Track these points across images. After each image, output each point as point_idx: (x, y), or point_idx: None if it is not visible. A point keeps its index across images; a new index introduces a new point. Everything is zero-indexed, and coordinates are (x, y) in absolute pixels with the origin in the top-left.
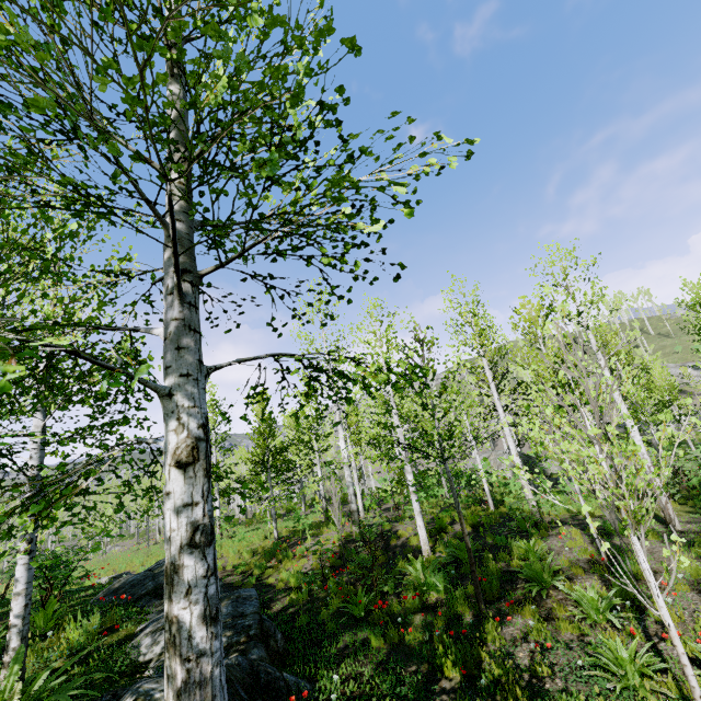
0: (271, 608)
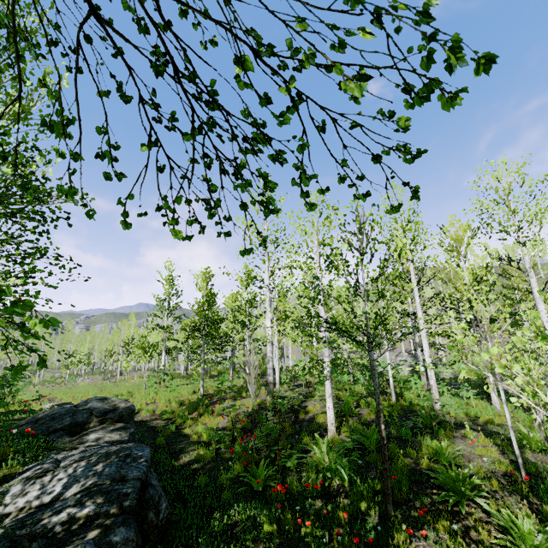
0: (178, 459)
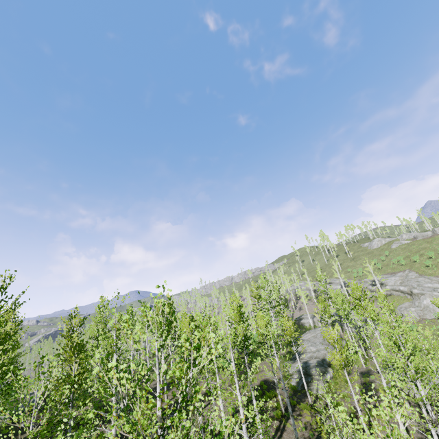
0: None
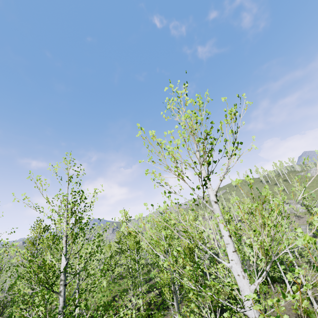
0: None
